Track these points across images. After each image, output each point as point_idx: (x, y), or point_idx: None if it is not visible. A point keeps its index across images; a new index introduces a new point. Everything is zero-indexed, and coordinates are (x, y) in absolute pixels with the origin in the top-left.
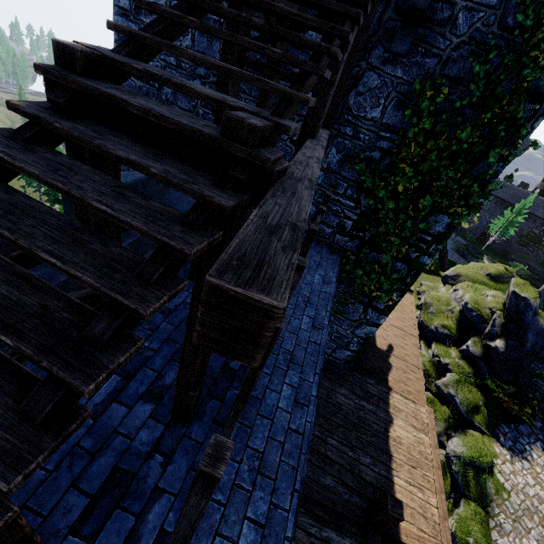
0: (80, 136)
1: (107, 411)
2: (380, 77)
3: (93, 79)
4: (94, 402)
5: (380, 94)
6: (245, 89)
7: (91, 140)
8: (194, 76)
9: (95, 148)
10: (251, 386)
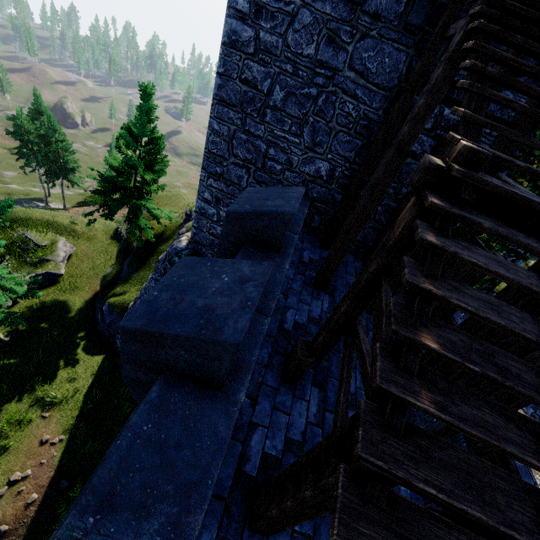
0: (508, 236)
1: (324, 420)
2: (515, 97)
3: (482, 175)
4: (311, 412)
5: (511, 113)
6: (365, 100)
7: (519, 240)
8: (310, 85)
9: (520, 246)
10: (519, 408)
